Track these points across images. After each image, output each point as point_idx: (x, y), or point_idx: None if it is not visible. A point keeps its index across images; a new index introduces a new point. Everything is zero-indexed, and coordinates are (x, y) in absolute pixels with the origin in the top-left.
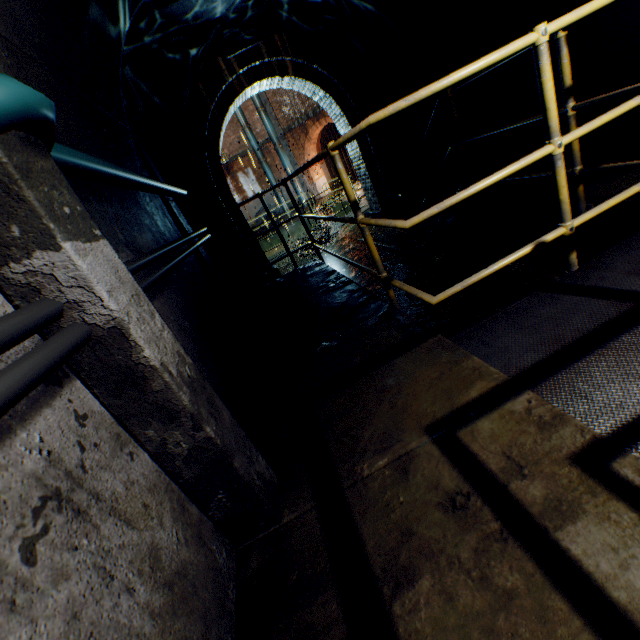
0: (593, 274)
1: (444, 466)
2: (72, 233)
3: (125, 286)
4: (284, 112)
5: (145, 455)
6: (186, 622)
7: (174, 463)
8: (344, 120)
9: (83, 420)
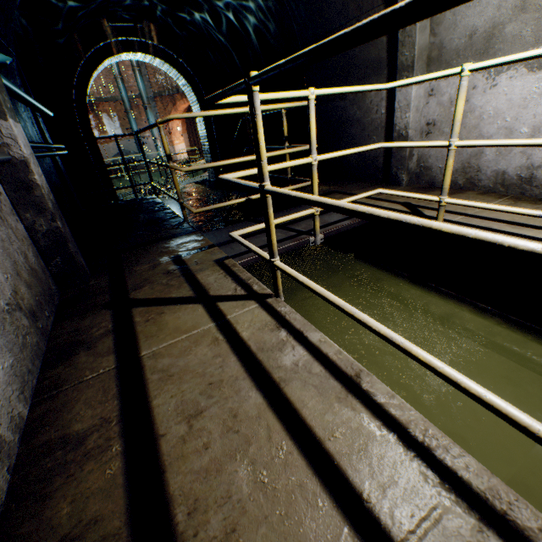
0: None
1: (172, 265)
2: (12, 116)
3: (29, 147)
4: (158, 79)
5: (23, 226)
6: (37, 283)
7: (37, 235)
8: (198, 107)
9: (1, 194)
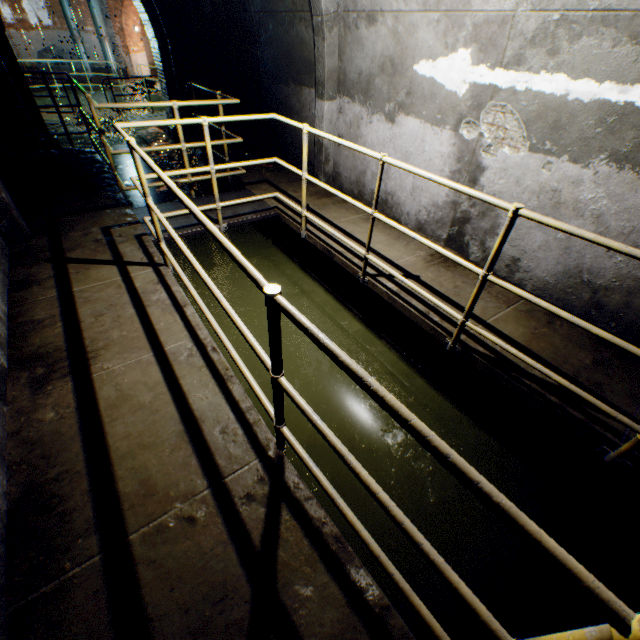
0: (196, 201)
1: (101, 235)
2: None
3: None
4: None
5: None
6: None
7: None
8: (152, 31)
9: None
